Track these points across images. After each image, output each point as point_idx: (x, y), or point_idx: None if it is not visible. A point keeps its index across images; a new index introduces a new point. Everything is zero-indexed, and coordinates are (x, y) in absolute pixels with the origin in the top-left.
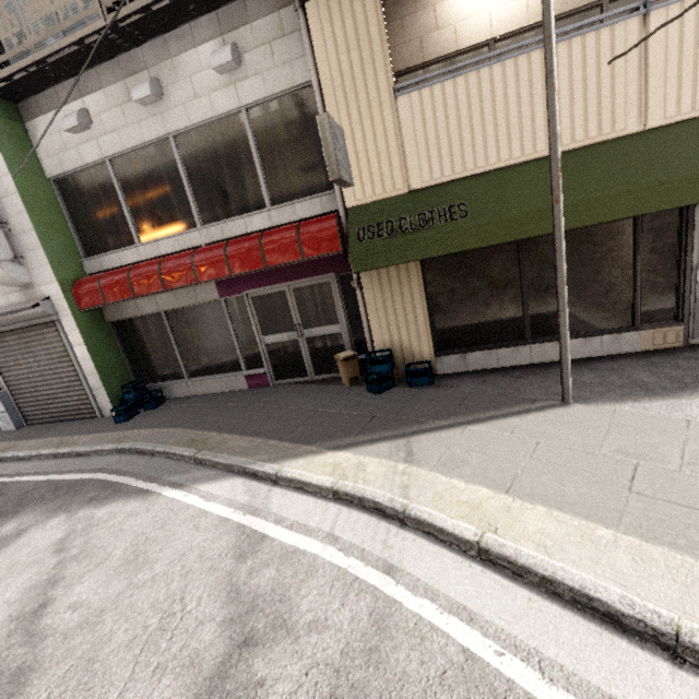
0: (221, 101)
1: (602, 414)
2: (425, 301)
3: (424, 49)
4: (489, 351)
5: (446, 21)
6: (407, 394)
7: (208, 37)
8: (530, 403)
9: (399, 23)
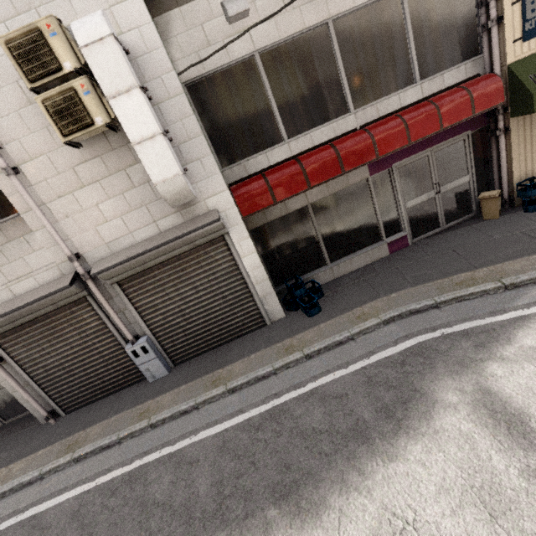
0: None
1: None
2: None
3: None
4: None
5: None
6: None
7: None
8: None
9: None
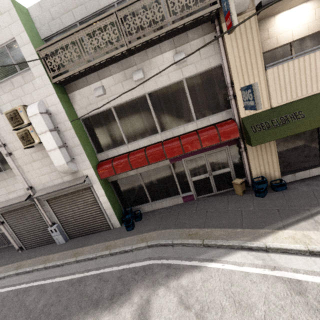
0: (173, 76)
1: None
2: (277, 153)
3: (263, 47)
4: (306, 170)
5: (273, 35)
6: (280, 196)
7: (168, 49)
8: None
9: None
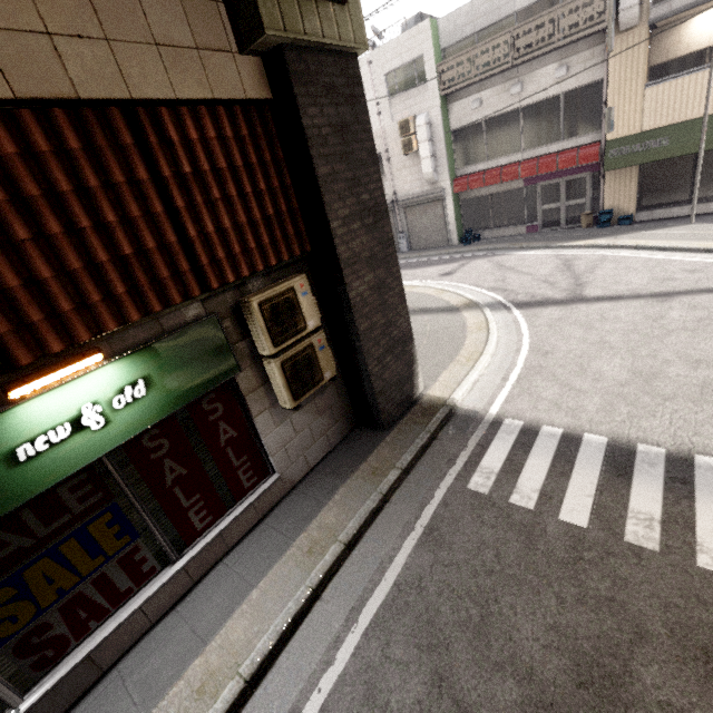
0: (551, 90)
1: (702, 225)
2: (636, 185)
3: (668, 55)
4: (666, 209)
5: (684, 40)
6: (617, 228)
7: (553, 61)
8: (674, 225)
9: (657, 42)
